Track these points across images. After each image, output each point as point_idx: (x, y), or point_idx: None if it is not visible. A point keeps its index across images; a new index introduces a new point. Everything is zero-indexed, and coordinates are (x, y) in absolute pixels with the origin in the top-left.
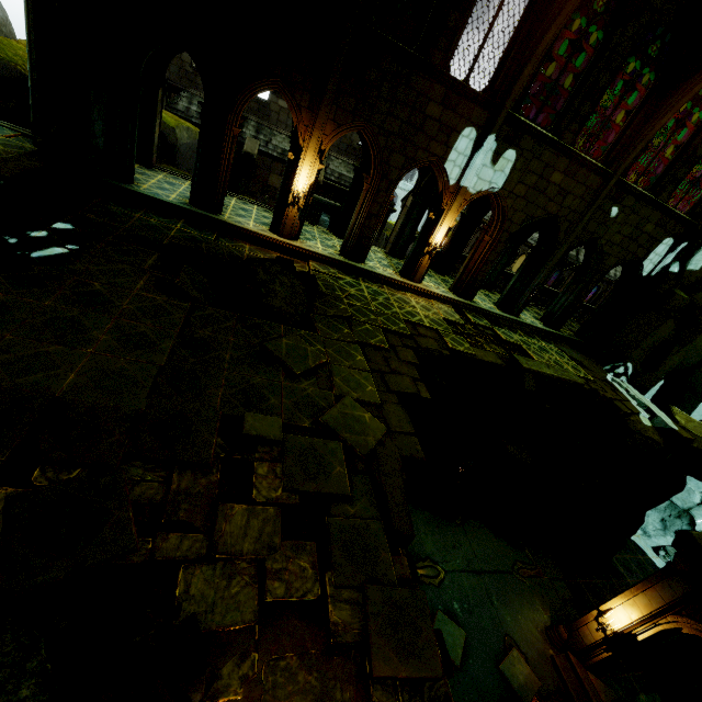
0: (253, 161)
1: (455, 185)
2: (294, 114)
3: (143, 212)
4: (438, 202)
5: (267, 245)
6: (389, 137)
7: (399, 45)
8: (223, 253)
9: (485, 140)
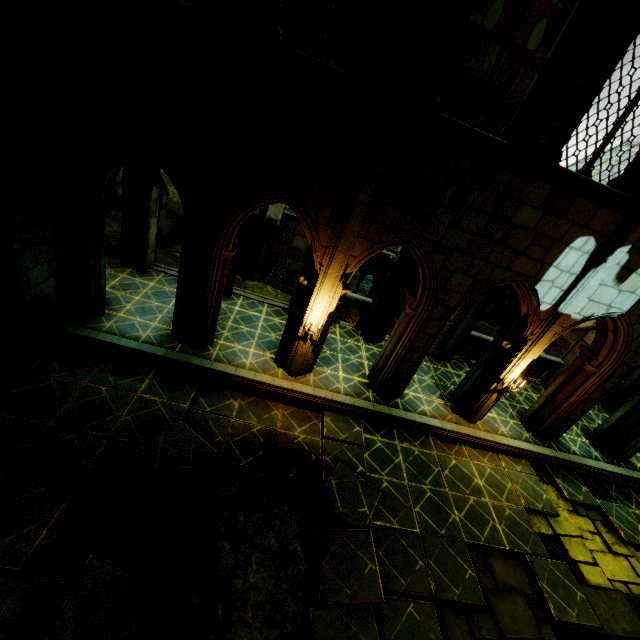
0: (277, 226)
1: (549, 310)
2: (308, 230)
3: (96, 371)
4: (517, 327)
5: (266, 393)
6: (450, 255)
7: (479, 132)
8: (186, 456)
9: (610, 254)
